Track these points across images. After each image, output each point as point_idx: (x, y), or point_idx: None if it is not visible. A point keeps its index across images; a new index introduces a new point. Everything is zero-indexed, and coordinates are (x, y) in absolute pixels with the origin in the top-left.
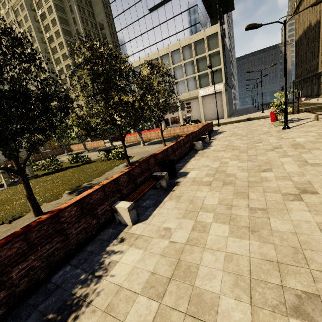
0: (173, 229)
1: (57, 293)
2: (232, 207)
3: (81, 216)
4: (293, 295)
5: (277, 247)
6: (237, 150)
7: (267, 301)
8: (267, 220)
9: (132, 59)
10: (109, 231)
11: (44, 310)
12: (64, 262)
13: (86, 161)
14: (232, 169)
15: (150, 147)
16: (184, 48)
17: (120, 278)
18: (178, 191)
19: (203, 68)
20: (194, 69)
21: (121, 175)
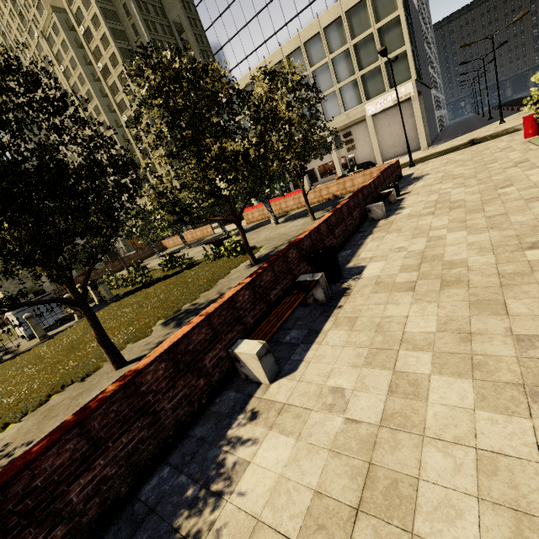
0: (350, 391)
1: (149, 523)
2: (471, 336)
3: (176, 376)
4: None
5: None
6: (460, 209)
7: None
8: None
9: (237, 73)
10: (231, 396)
11: None
12: (158, 461)
13: (187, 264)
14: (456, 250)
15: (287, 226)
16: (329, 28)
17: (256, 501)
18: (350, 308)
19: (369, 59)
20: (353, 66)
21: (238, 291)
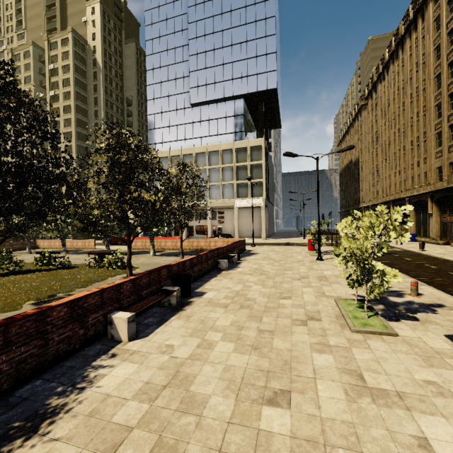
0: (177, 346)
1: (24, 404)
2: (243, 328)
3: (69, 320)
4: (271, 392)
5: (272, 360)
6: (265, 275)
7: (250, 397)
8: (271, 340)
9: (160, 147)
10: (97, 347)
11: (6, 420)
12: (33, 376)
13: (64, 265)
14: (254, 293)
15: (162, 259)
16: (225, 151)
17: (108, 388)
18: (190, 311)
19: (243, 177)
20: (233, 176)
21: (125, 281)
